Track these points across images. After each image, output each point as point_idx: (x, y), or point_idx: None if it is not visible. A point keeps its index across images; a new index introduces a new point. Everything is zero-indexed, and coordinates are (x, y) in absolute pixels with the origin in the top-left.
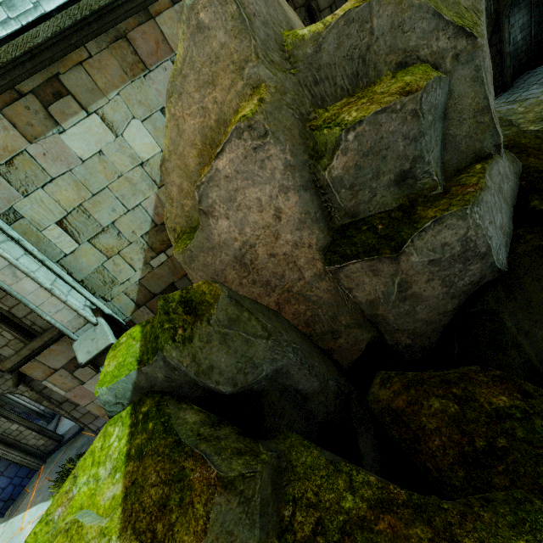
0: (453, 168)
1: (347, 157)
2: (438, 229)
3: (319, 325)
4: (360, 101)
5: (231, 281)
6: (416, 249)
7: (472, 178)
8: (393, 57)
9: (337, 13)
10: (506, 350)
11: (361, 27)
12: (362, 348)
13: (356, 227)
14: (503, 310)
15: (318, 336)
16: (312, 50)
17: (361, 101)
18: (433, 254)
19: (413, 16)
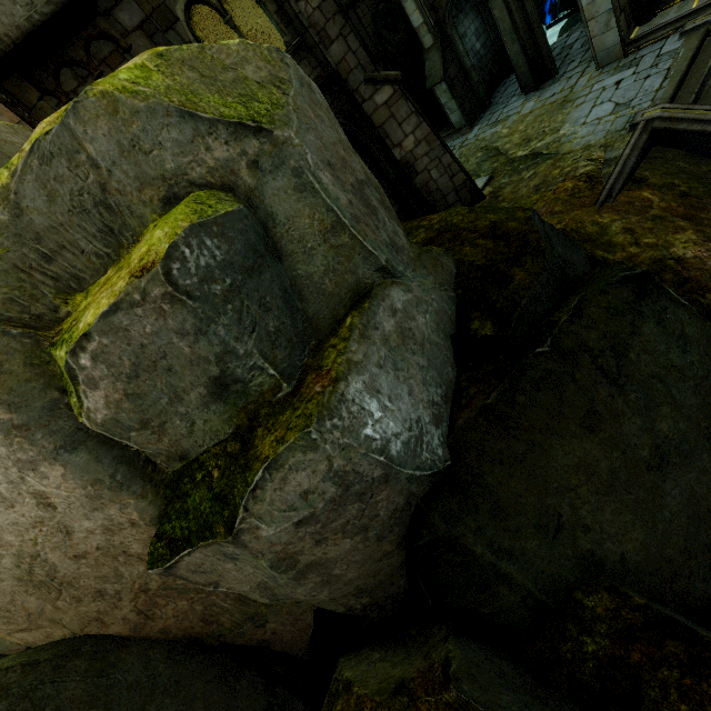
0: (328, 321)
1: (102, 389)
2: (280, 477)
3: (225, 616)
4: (112, 279)
5: (38, 609)
6: (260, 517)
7: (332, 353)
8: (151, 191)
9: (24, 149)
10: (493, 588)
11: (73, 161)
12: (310, 622)
13: (191, 476)
14: (462, 531)
15: (232, 631)
16: (8, 214)
17: (112, 279)
18: (296, 513)
19: (148, 126)
